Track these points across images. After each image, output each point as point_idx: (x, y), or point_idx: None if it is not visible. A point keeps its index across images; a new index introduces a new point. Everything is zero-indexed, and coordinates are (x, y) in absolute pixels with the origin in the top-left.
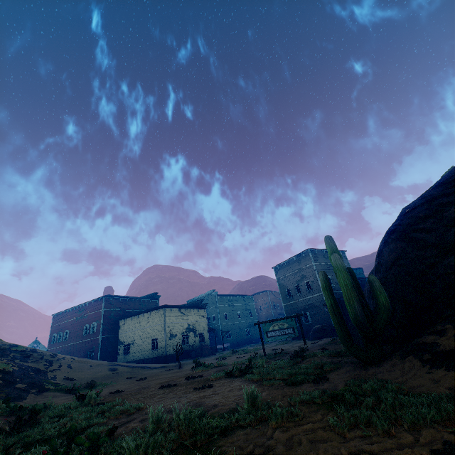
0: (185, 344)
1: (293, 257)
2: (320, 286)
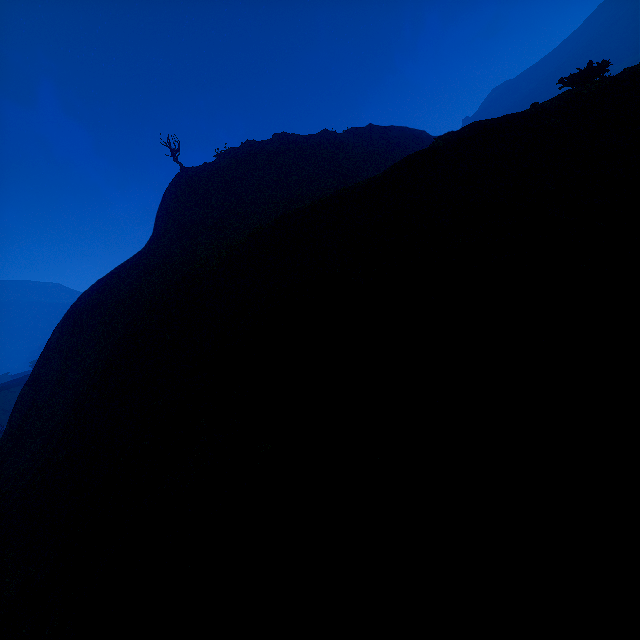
0: None
1: None
2: None
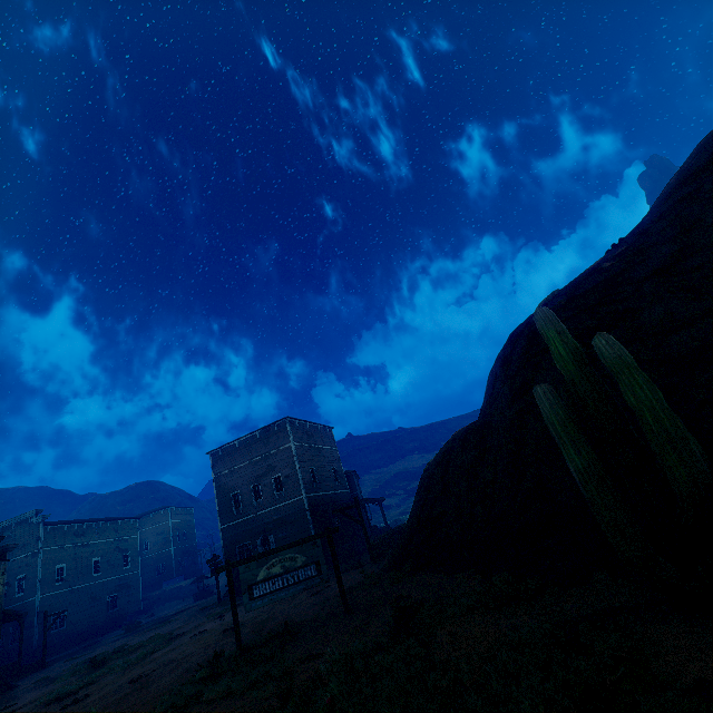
0: None
1: (256, 433)
2: (302, 483)
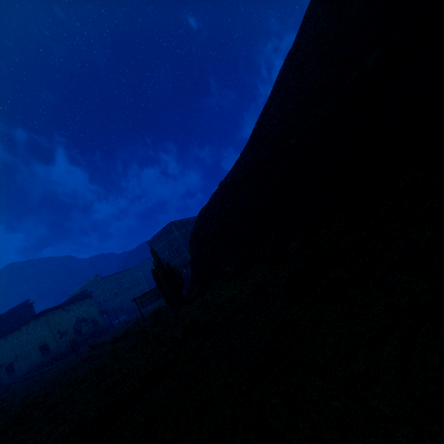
0: (79, 335)
1: (161, 231)
2: (185, 249)
